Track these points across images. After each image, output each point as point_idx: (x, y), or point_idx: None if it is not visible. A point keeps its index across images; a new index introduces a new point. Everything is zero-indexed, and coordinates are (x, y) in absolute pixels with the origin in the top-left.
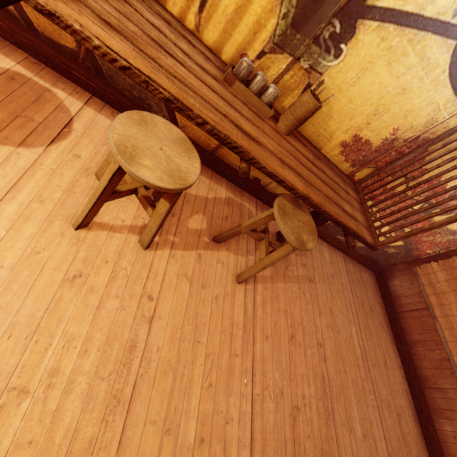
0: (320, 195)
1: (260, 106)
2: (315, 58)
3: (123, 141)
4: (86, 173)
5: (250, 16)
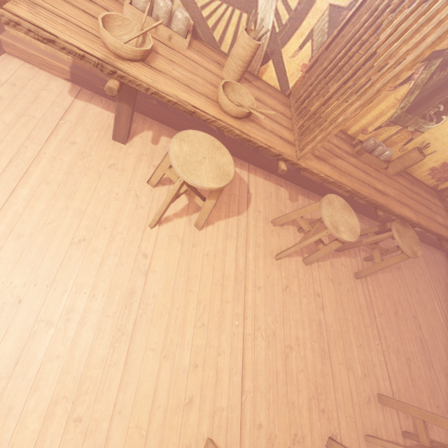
0: (424, 218)
1: (378, 163)
2: (420, 125)
3: (331, 220)
4: (266, 222)
5: (376, 110)
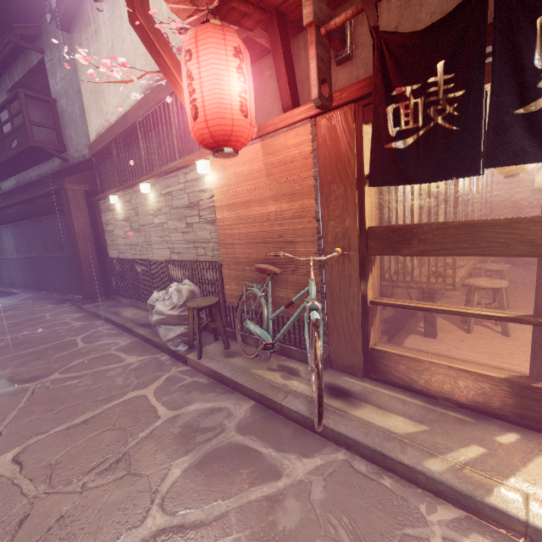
0: None
1: None
2: None
3: (496, 267)
4: None
5: None
